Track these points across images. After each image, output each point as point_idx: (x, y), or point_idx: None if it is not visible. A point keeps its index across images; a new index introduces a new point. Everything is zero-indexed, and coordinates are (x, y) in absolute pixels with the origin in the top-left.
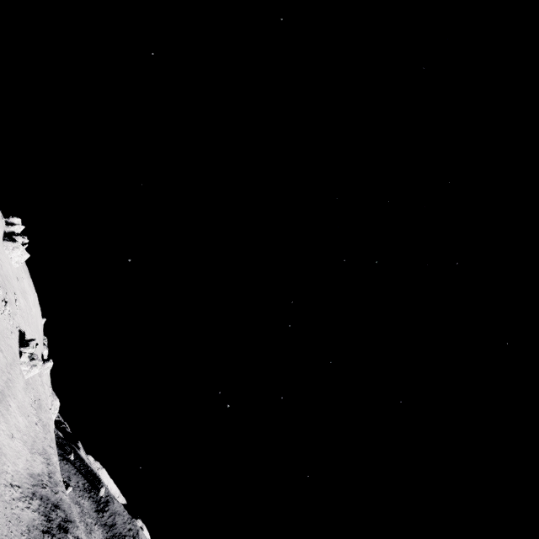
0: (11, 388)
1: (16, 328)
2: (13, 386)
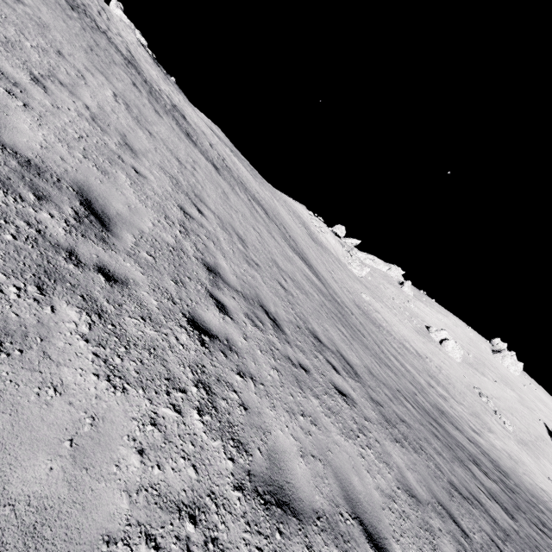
0: (541, 452)
1: (538, 420)
2: (545, 454)
